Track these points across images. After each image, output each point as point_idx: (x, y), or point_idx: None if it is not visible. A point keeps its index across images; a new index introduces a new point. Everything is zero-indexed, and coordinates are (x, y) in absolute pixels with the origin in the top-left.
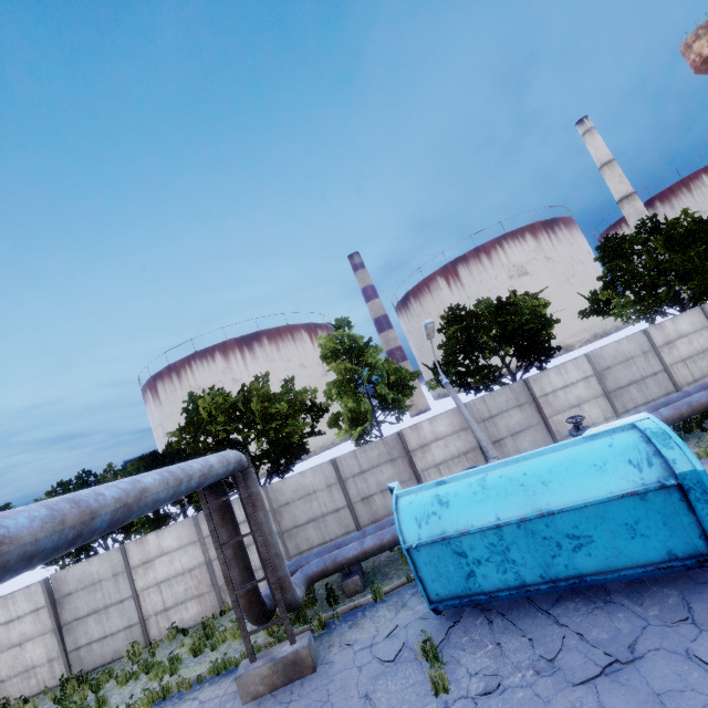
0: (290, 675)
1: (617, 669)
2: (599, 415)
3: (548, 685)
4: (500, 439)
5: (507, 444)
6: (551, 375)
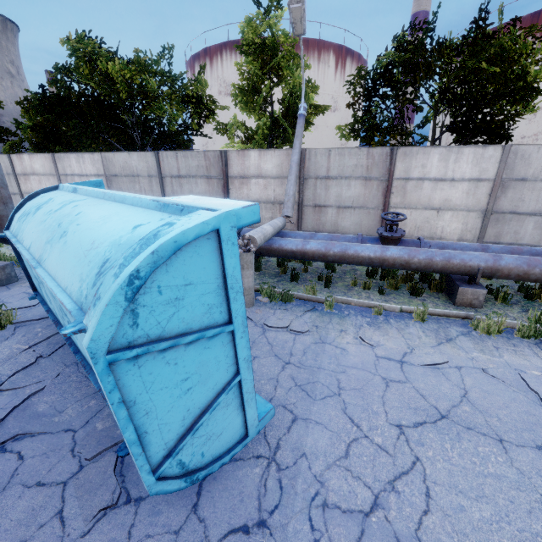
0: None
1: None
2: (455, 231)
3: None
4: (323, 206)
5: (328, 213)
6: (432, 156)
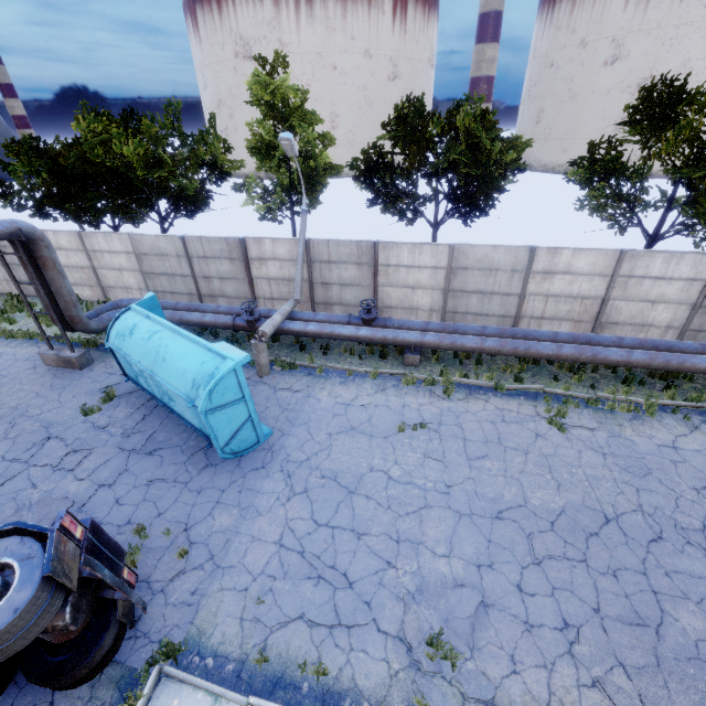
0: (68, 365)
1: (139, 453)
2: (427, 304)
3: (116, 440)
4: (329, 283)
5: (333, 289)
6: (403, 250)
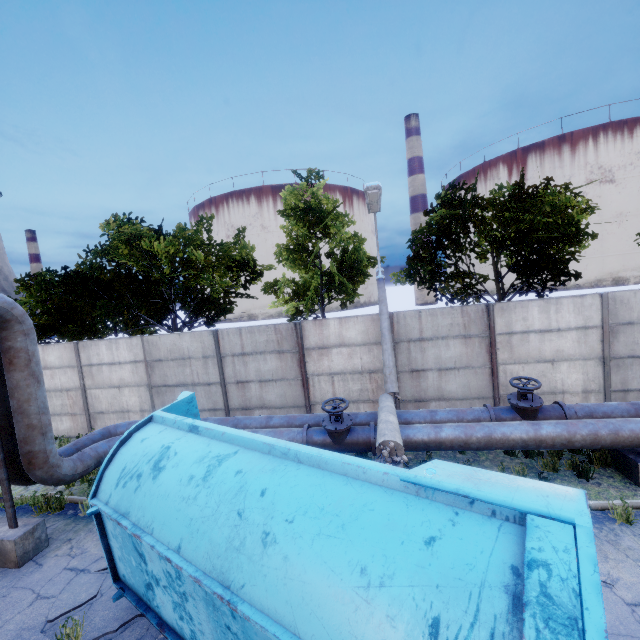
0: None
1: None
2: (577, 383)
3: None
4: (422, 370)
5: (428, 378)
6: (531, 309)
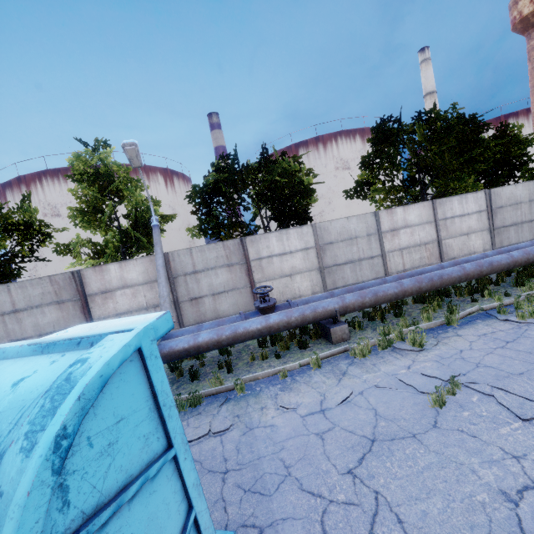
0: None
1: None
2: (308, 288)
3: None
4: (199, 297)
5: (205, 303)
6: (271, 239)
